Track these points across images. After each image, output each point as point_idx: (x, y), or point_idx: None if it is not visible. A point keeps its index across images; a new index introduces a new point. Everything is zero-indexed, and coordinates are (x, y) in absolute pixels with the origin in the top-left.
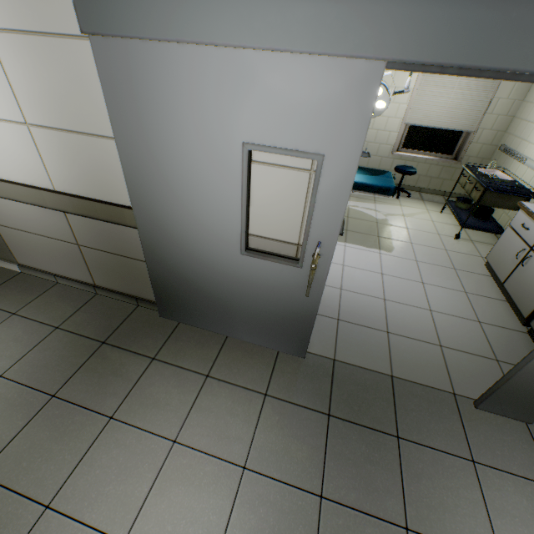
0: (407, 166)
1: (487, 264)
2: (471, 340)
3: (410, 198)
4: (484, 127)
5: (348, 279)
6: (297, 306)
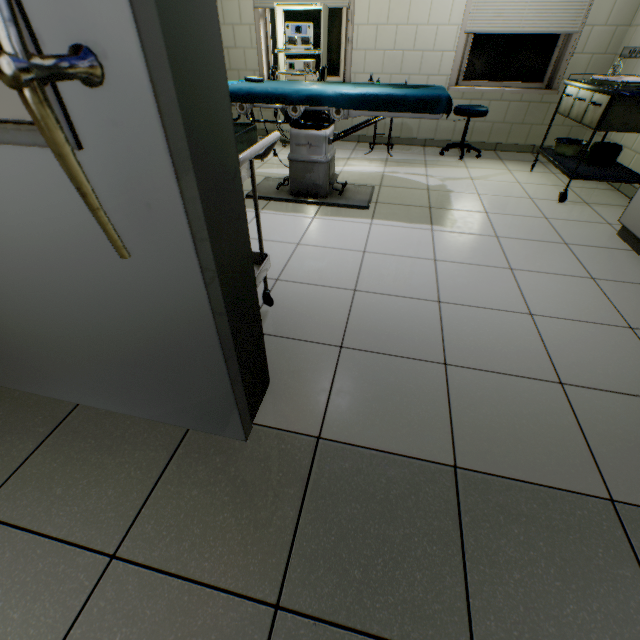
0: (473, 105)
1: (623, 231)
2: (624, 364)
3: (480, 158)
4: (594, 22)
5: (370, 272)
6: (157, 307)
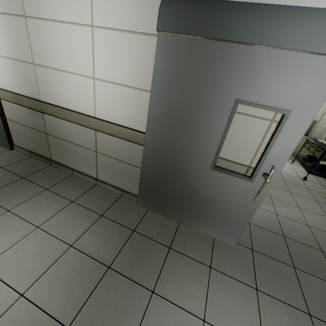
0: None
1: None
2: None
3: None
4: None
5: None
6: None
